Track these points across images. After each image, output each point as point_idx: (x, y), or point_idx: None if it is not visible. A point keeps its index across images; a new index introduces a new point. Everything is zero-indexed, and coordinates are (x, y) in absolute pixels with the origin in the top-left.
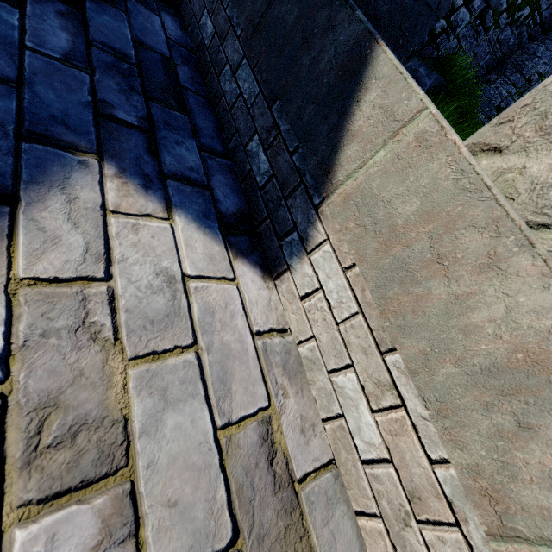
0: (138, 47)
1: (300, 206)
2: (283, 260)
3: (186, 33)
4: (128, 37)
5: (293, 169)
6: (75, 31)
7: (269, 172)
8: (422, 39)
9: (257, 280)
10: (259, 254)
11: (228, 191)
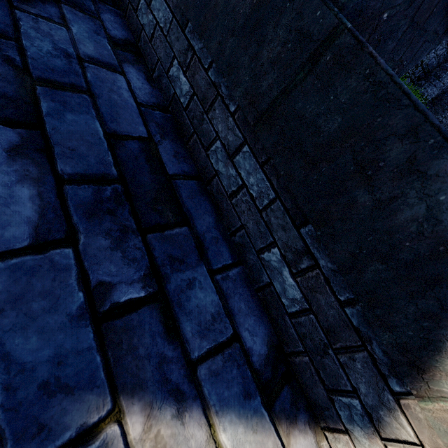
0: (111, 137)
1: (363, 375)
2: (336, 417)
3: (152, 79)
4: (99, 133)
5: (347, 324)
6: (37, 164)
7: (303, 304)
8: (417, 63)
9: (310, 447)
10: (298, 394)
11: (250, 315)
